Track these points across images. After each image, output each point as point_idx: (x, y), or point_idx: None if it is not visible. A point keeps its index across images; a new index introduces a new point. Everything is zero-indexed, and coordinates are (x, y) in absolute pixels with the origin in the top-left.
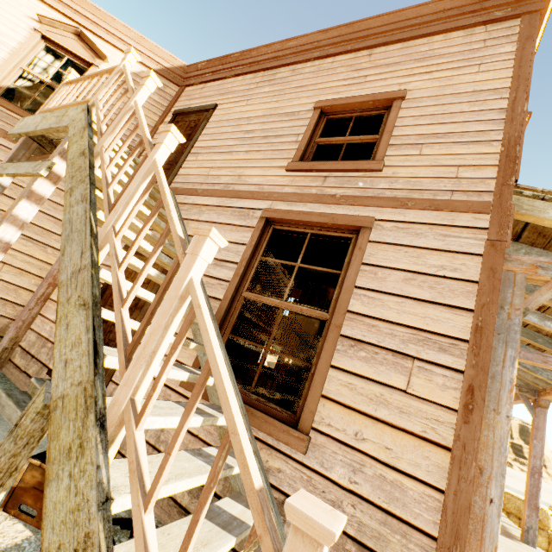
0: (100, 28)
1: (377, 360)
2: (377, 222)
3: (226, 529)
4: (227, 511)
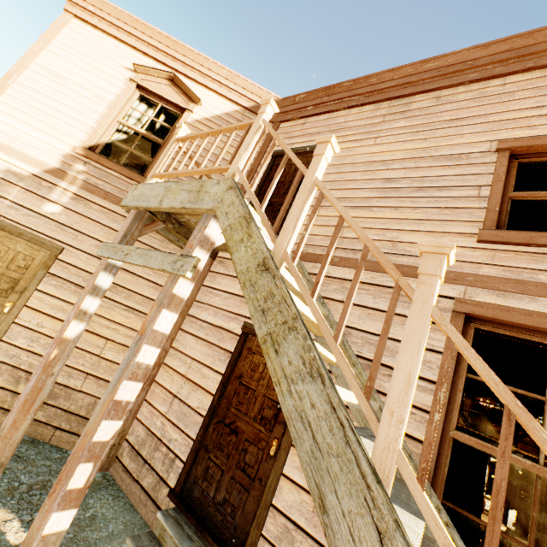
0: (192, 70)
1: None
2: None
3: None
4: None
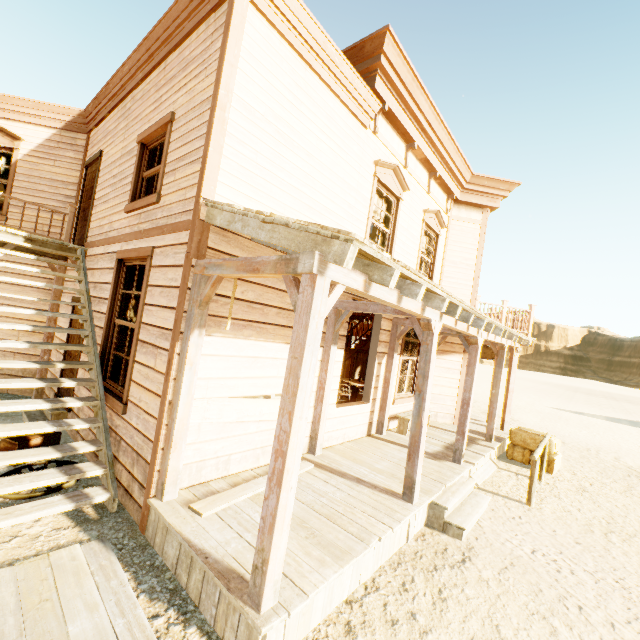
0: (6, 111)
1: (148, 353)
2: (155, 249)
3: (59, 451)
4: (72, 446)
